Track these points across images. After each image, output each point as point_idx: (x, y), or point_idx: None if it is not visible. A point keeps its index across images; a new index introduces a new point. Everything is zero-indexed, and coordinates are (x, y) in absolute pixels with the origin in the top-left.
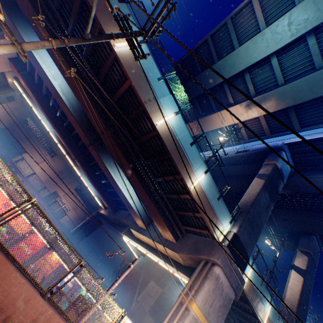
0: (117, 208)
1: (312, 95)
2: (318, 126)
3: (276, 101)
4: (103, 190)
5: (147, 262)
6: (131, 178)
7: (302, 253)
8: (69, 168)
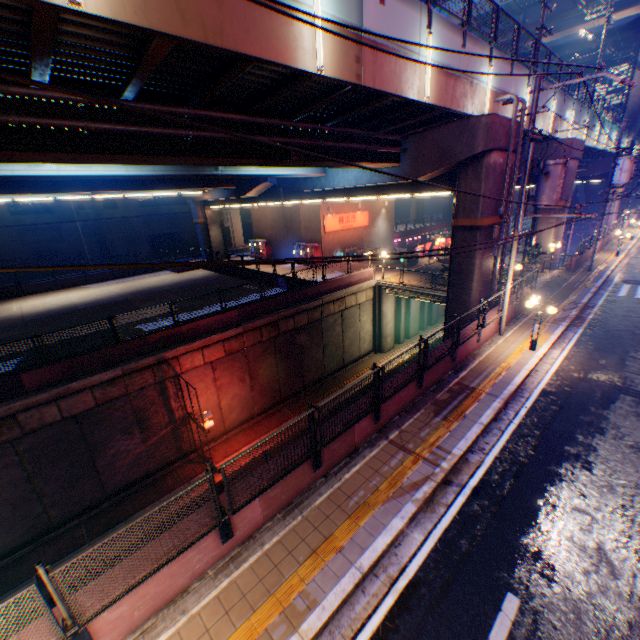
0: None
1: None
2: None
3: None
4: None
5: None
6: None
7: None
8: None
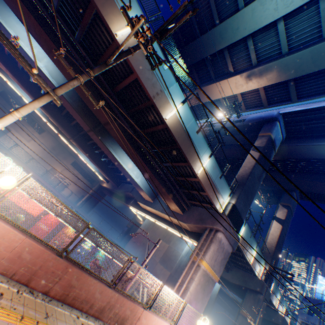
0: (120, 182)
1: (314, 68)
2: (314, 98)
3: (277, 73)
4: (104, 167)
5: (152, 224)
6: (139, 164)
7: (283, 207)
8: (61, 144)
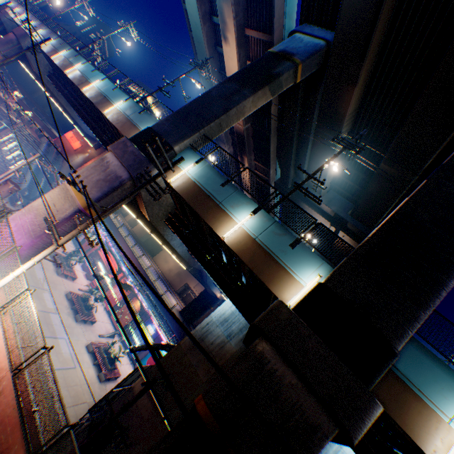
0: None
1: None
2: None
3: (224, 2)
4: None
5: None
6: None
7: None
8: None
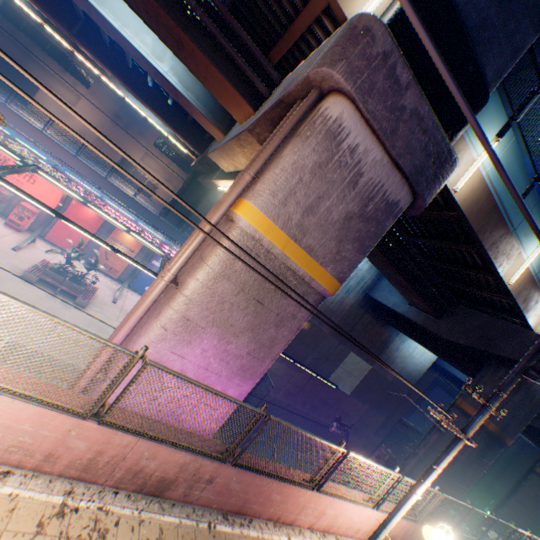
0: (204, 143)
1: None
2: None
3: None
4: (159, 106)
5: None
6: None
7: None
8: (127, 106)
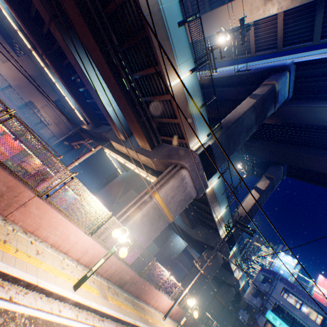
0: (99, 123)
1: None
2: None
3: None
4: (82, 100)
5: (129, 177)
6: (103, 71)
7: (266, 179)
8: (43, 75)
